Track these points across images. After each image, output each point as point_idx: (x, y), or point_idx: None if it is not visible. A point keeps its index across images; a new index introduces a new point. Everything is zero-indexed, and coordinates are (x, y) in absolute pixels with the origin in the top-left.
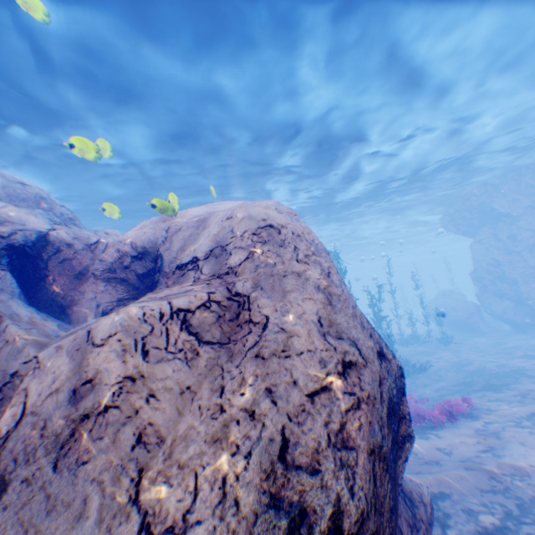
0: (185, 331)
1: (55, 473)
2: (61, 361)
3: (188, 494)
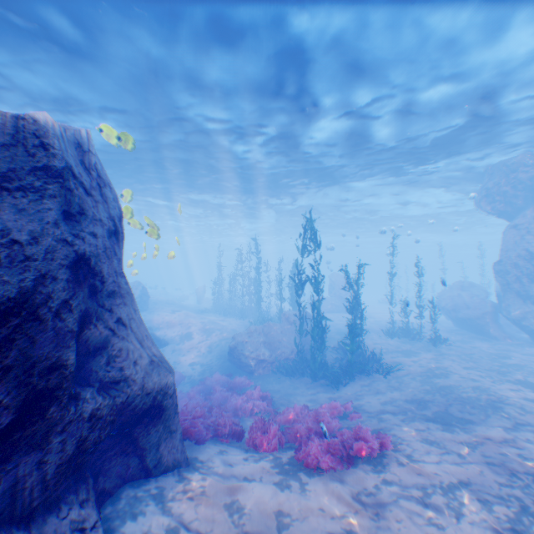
0: None
1: None
2: None
3: None
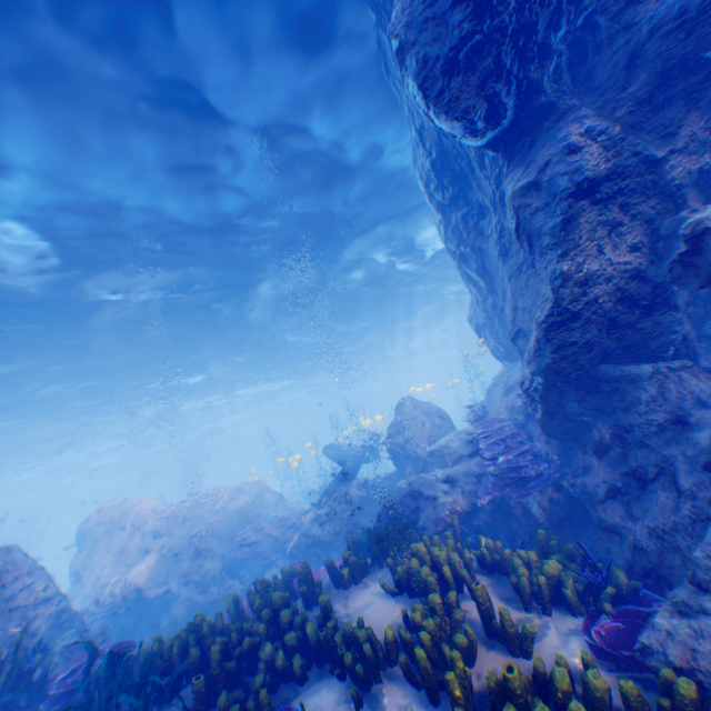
0: None
1: None
2: None
3: None
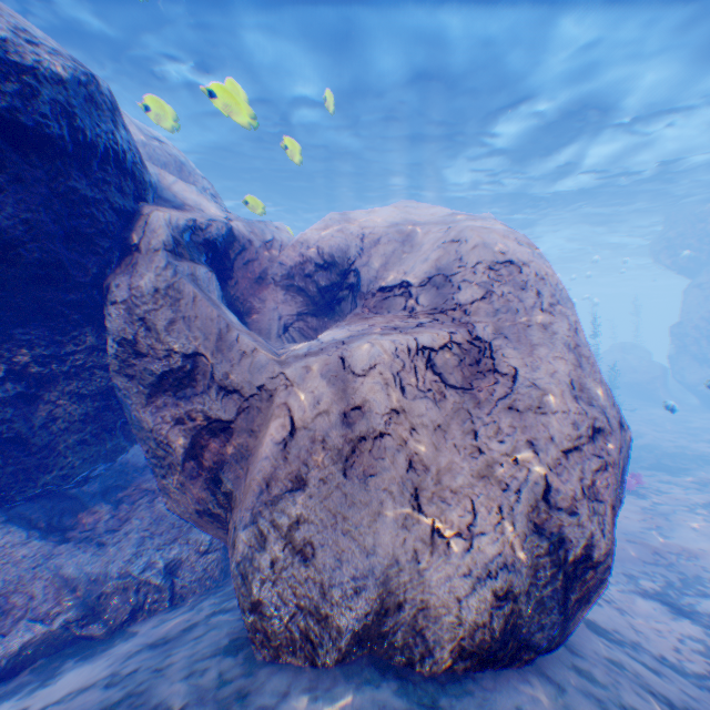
0: (430, 371)
1: (345, 478)
2: (316, 383)
3: (466, 512)
